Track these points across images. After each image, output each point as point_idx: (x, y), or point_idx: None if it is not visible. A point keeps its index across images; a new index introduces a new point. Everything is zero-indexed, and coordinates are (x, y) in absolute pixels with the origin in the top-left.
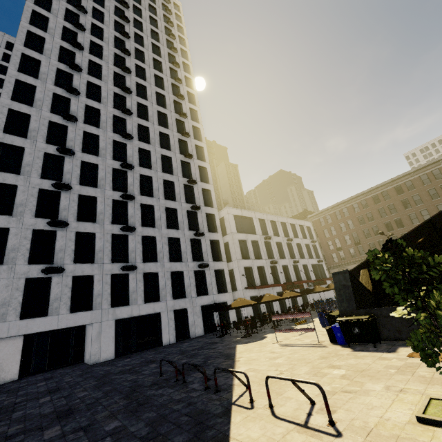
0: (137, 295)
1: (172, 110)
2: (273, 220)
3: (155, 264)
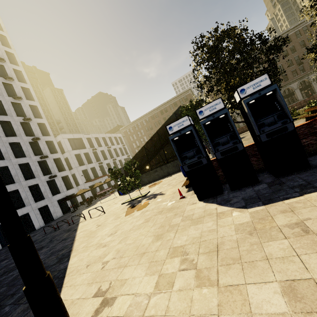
0: None
1: None
2: (96, 137)
3: (14, 185)
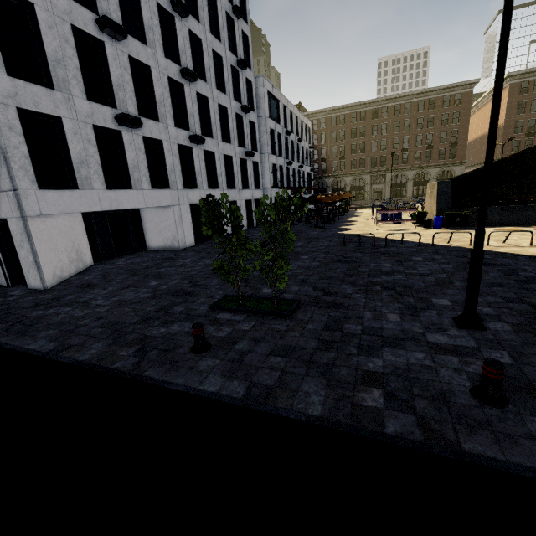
0: (202, 179)
1: None
2: (291, 110)
3: (211, 141)
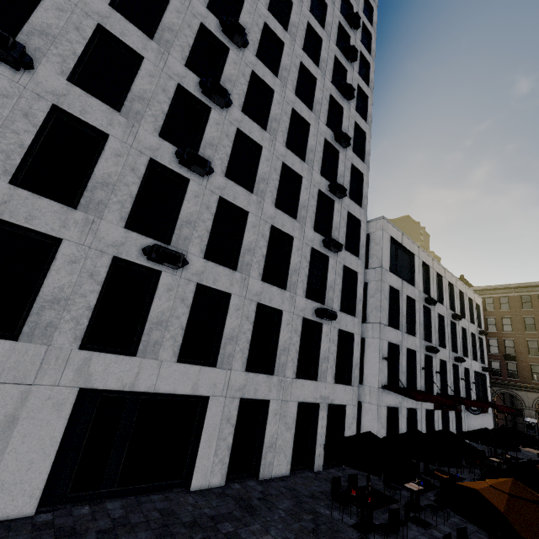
0: (164, 336)
1: (336, 5)
2: (439, 273)
3: (230, 274)
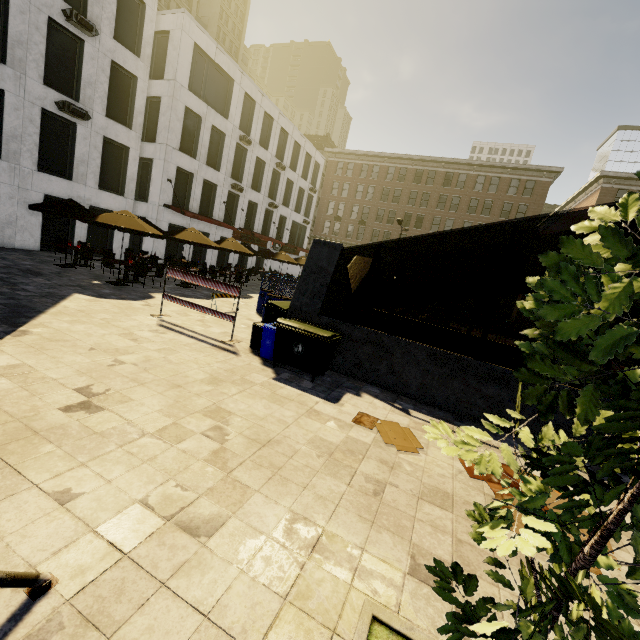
0: None
1: None
2: (270, 114)
3: None
